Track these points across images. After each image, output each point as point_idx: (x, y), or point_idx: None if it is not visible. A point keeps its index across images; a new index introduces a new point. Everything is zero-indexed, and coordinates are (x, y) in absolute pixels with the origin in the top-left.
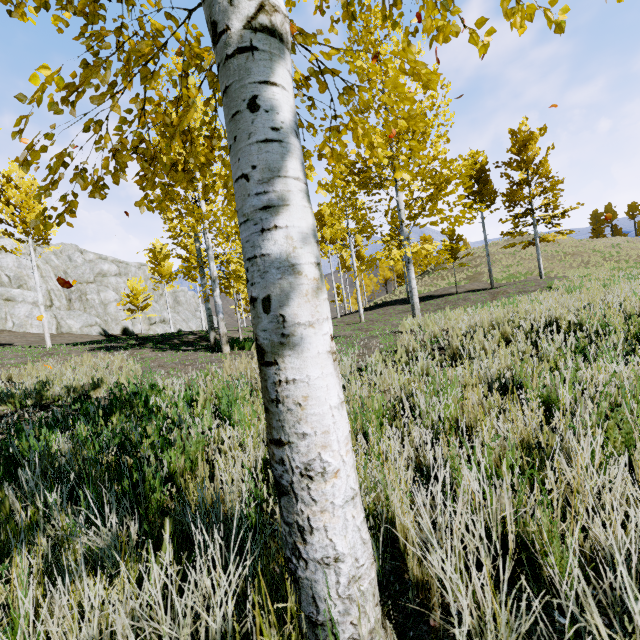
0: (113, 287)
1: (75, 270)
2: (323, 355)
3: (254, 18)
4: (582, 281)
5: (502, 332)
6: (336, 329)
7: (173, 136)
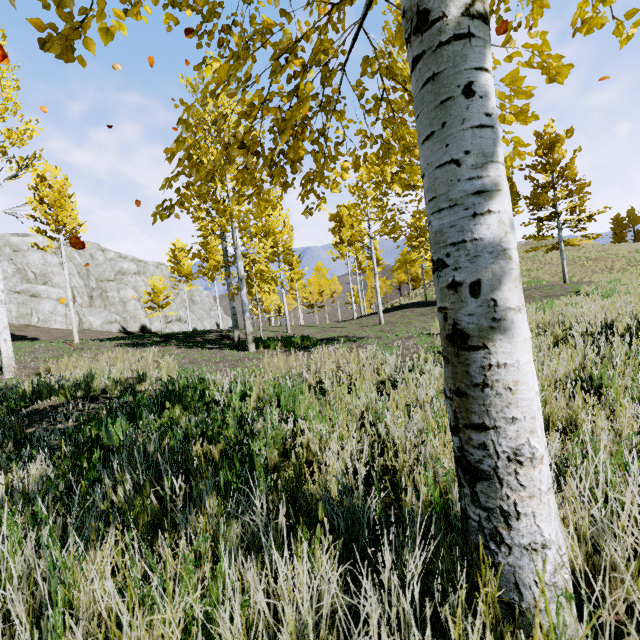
0: (132, 285)
1: (97, 268)
2: (528, 341)
3: (471, 5)
4: (614, 286)
5: (552, 335)
6: (356, 330)
7: (283, 130)
